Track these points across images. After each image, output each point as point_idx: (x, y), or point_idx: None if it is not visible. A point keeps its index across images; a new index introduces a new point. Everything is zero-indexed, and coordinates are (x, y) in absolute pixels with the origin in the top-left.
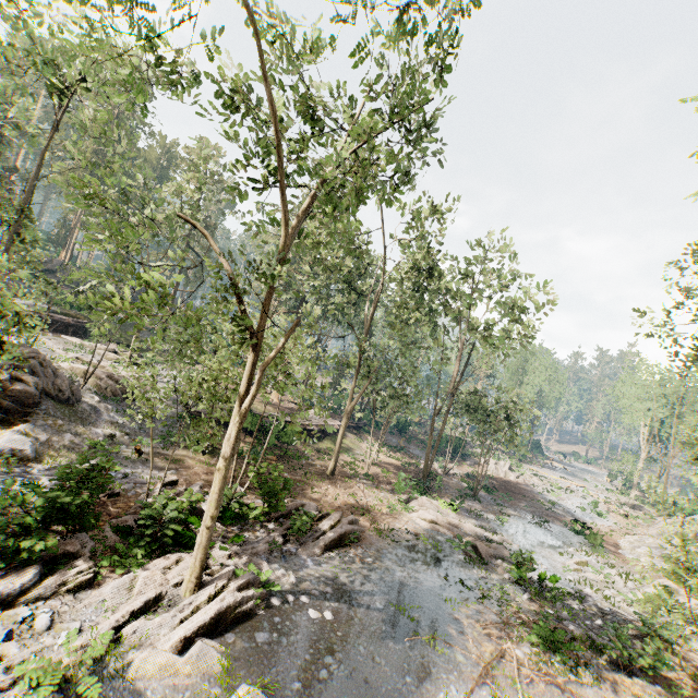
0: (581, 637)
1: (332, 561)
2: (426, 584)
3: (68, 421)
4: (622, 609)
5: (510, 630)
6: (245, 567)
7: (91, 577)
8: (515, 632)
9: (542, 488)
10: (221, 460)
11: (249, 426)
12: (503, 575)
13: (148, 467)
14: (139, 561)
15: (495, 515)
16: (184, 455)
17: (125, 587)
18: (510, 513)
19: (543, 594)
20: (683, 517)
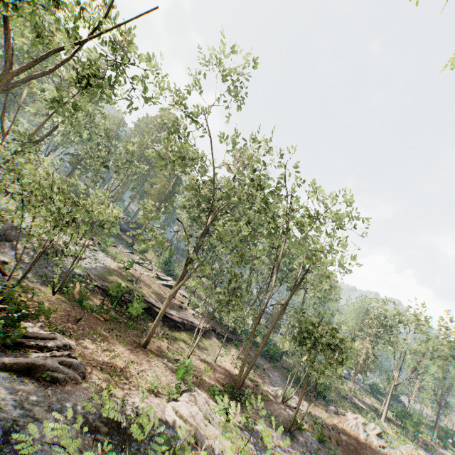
0: None
1: None
2: (50, 452)
3: None
4: None
5: None
6: None
7: None
8: None
9: None
10: None
11: (112, 294)
12: None
13: None
14: None
15: None
16: (40, 289)
17: None
18: None
19: None
20: None
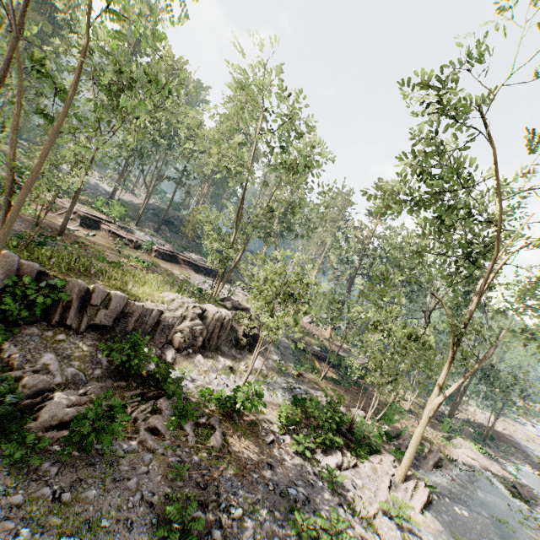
0: None
1: (439, 476)
2: (500, 506)
3: (263, 350)
4: None
5: None
6: None
7: (356, 461)
8: None
9: (527, 443)
10: (426, 416)
11: (334, 361)
12: None
13: (307, 386)
14: (369, 456)
15: (505, 461)
16: (313, 378)
17: (372, 470)
18: (514, 461)
19: None
20: None
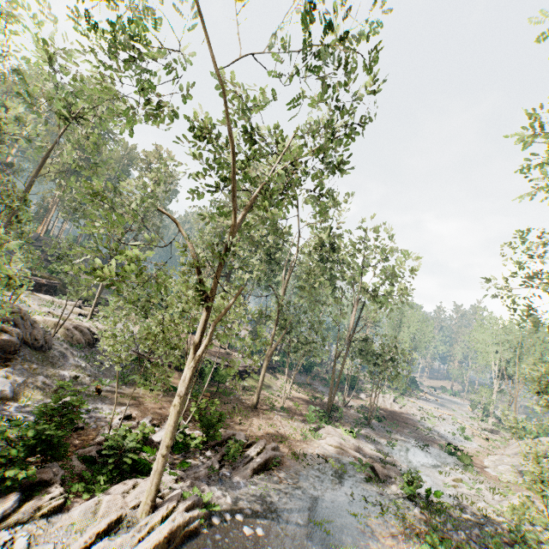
0: (464, 544)
1: (259, 482)
2: (337, 501)
3: (41, 365)
4: (493, 518)
5: (407, 540)
6: (190, 490)
7: (62, 502)
8: (411, 541)
9: (420, 416)
10: (176, 398)
11: None
12: (397, 492)
13: (106, 403)
14: (102, 486)
15: (386, 440)
16: (135, 393)
17: (91, 510)
18: (398, 438)
19: (430, 508)
20: (532, 439)
